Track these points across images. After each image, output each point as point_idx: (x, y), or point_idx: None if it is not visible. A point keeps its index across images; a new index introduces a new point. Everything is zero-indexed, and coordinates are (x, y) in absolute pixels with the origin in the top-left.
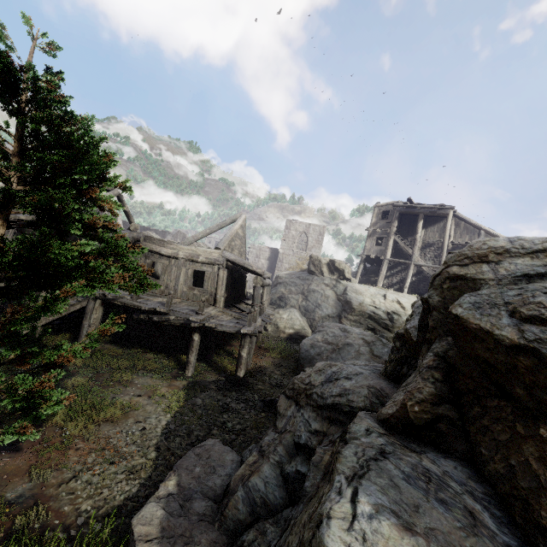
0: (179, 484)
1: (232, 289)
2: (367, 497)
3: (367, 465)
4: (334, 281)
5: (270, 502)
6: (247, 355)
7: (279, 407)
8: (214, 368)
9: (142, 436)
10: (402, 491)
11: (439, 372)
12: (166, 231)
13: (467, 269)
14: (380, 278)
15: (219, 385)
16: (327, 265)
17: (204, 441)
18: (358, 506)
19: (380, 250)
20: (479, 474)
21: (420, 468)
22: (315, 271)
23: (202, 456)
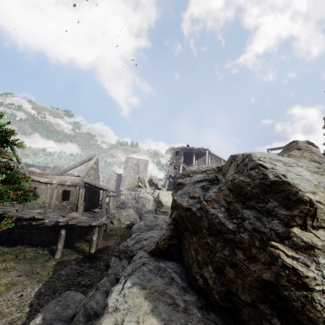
0: (43, 318)
1: (90, 200)
2: (130, 280)
3: (135, 270)
4: (152, 190)
5: (99, 312)
6: (96, 239)
7: (111, 263)
8: (75, 251)
9: (20, 300)
10: (146, 275)
11: (173, 225)
12: (46, 166)
13: (183, 180)
14: None
15: (78, 260)
16: (148, 181)
17: (64, 293)
18: (125, 285)
19: (176, 172)
20: (182, 265)
21: (157, 266)
22: (142, 185)
23: (61, 301)
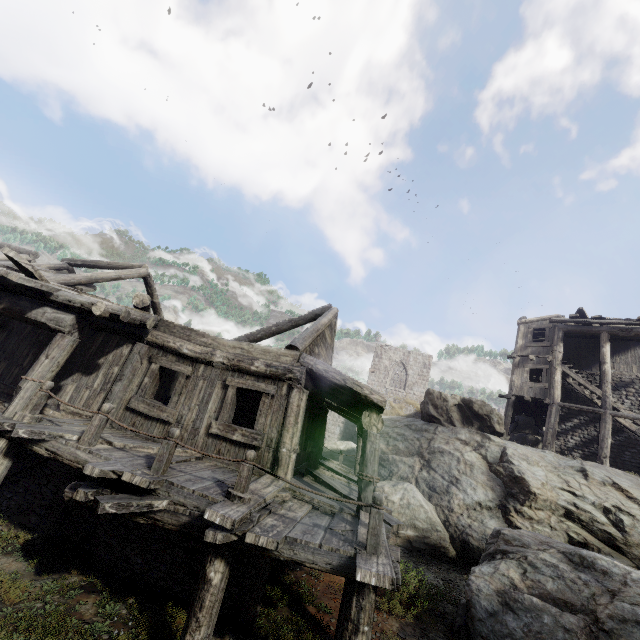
0: None
1: (308, 437)
2: None
3: None
4: (478, 436)
5: None
6: None
7: None
8: None
9: None
10: None
11: None
12: None
13: None
14: (550, 435)
15: None
16: (458, 407)
17: None
18: None
19: (540, 389)
20: None
21: None
22: (439, 416)
23: None
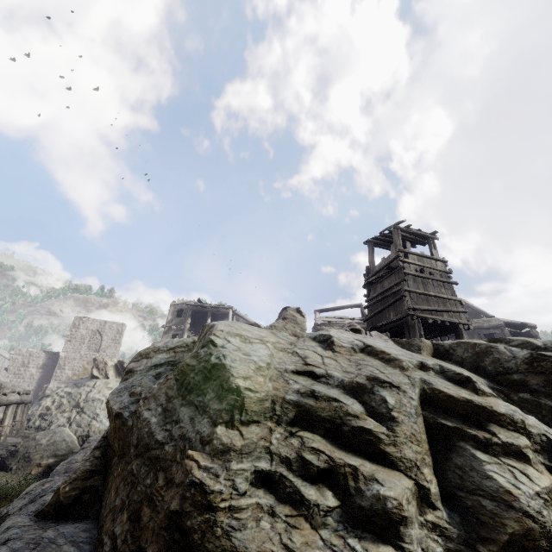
0: None
1: None
2: None
3: None
4: None
5: None
6: None
7: None
8: None
9: None
10: None
11: (100, 450)
12: None
13: (136, 364)
14: None
15: None
16: (115, 367)
17: None
18: None
19: None
20: (96, 525)
21: (36, 539)
22: (99, 375)
23: None
